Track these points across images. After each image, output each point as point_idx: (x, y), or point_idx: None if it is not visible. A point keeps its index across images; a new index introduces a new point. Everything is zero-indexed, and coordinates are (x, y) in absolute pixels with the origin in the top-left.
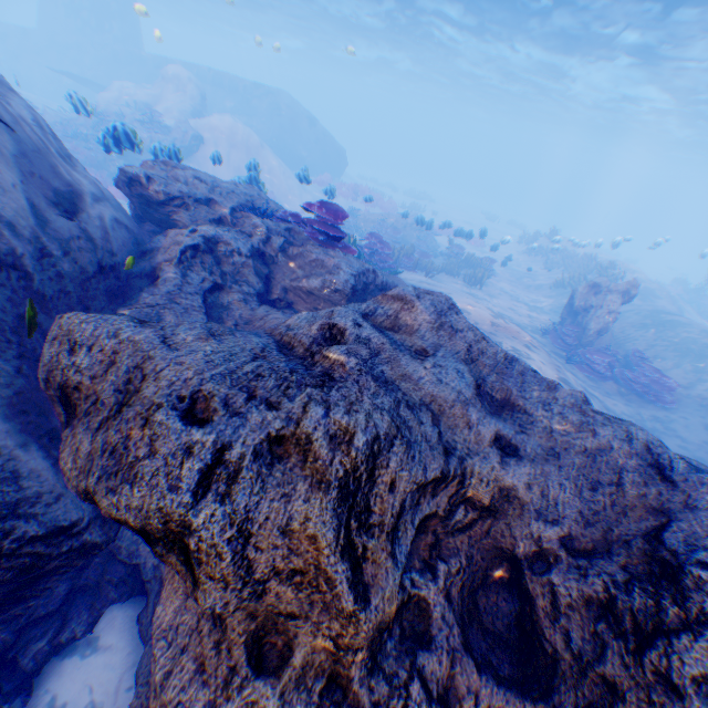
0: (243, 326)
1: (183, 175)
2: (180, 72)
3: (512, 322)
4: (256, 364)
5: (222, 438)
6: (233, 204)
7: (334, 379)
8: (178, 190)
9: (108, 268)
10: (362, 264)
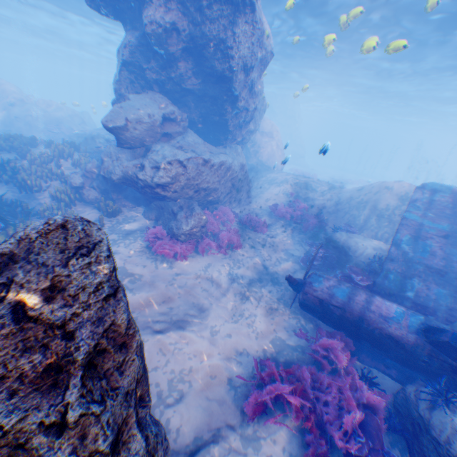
0: None
1: None
2: None
3: None
4: None
5: None
6: None
7: None
8: None
9: None
10: None
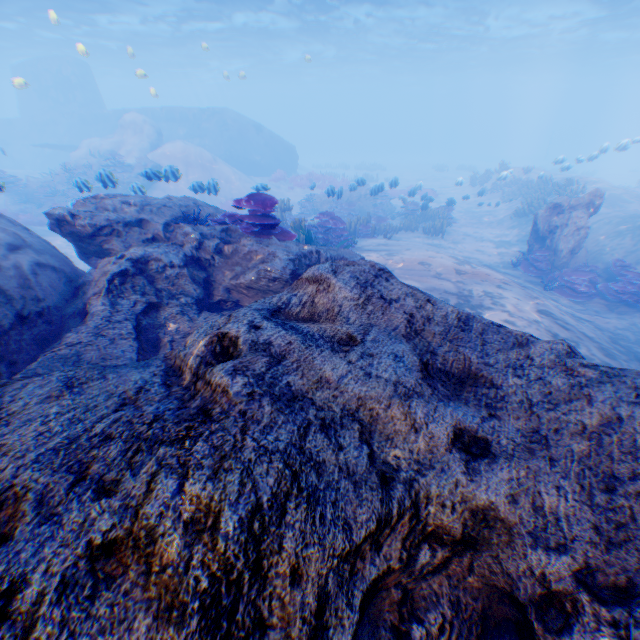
0: (181, 342)
1: (112, 204)
2: (134, 117)
3: (480, 262)
4: (113, 417)
5: (15, 570)
6: (167, 219)
7: (210, 418)
8: (106, 220)
9: (34, 315)
10: (301, 246)
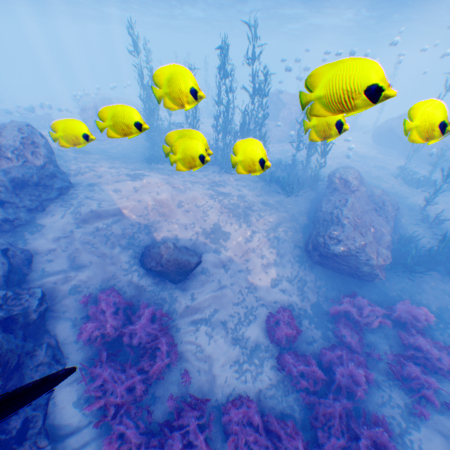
0: None
1: None
2: None
3: None
4: None
5: None
6: None
7: None
8: None
9: None
10: None
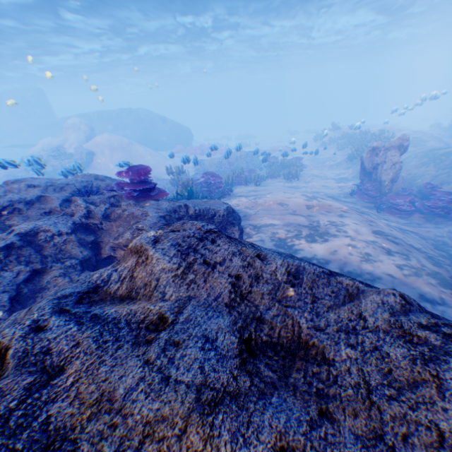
0: None
1: (18, 187)
2: (74, 120)
3: (326, 195)
4: None
5: None
6: (67, 193)
7: None
8: (9, 201)
9: None
10: (173, 204)
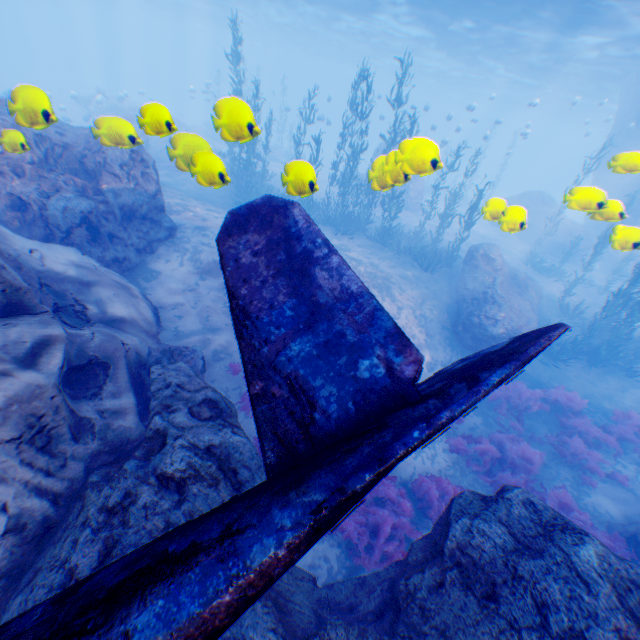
0: None
1: None
2: None
3: None
4: None
5: None
6: None
7: None
8: None
9: None
10: None
